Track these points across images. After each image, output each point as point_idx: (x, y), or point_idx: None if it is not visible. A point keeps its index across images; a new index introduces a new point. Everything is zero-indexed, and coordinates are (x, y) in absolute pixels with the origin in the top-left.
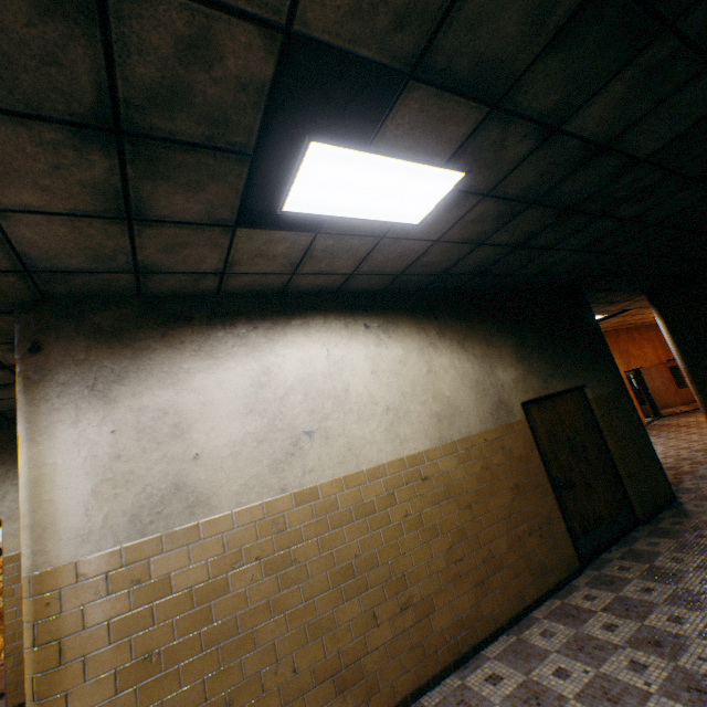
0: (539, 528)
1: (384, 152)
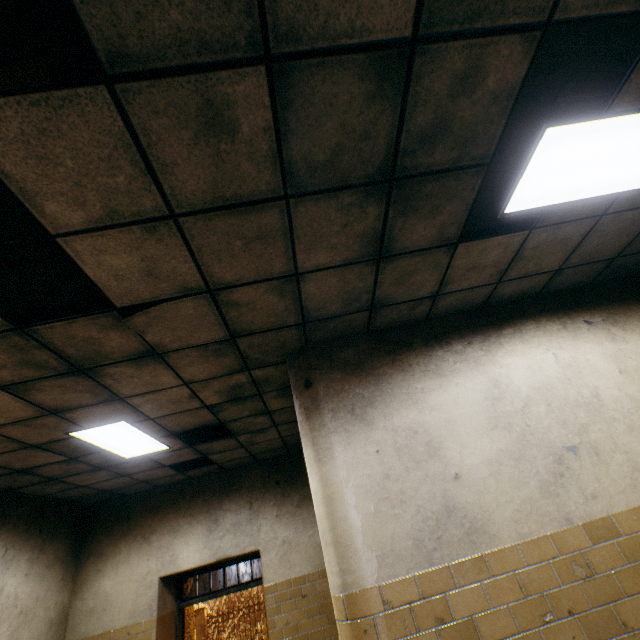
0: None
1: (623, 111)
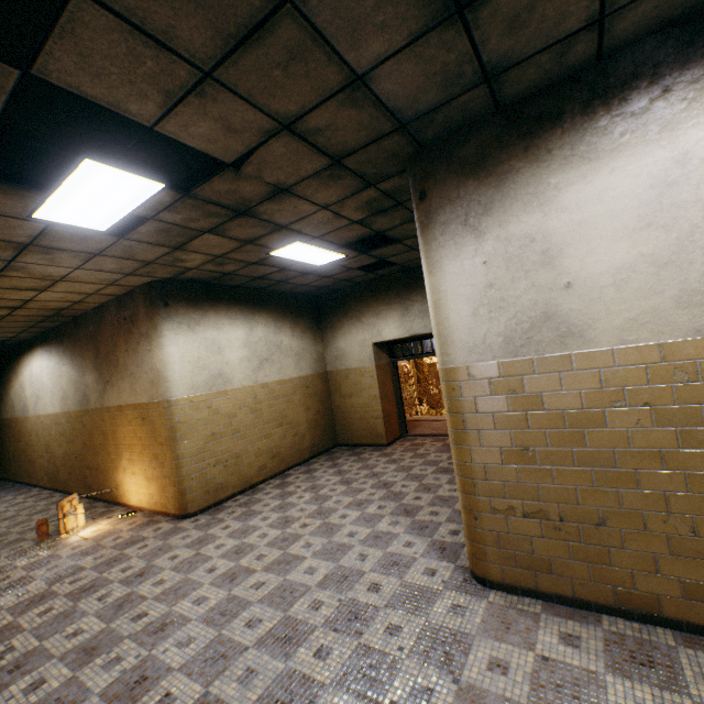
0: None
1: None
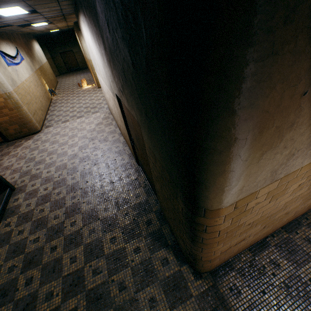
0: (127, 139)
1: None
